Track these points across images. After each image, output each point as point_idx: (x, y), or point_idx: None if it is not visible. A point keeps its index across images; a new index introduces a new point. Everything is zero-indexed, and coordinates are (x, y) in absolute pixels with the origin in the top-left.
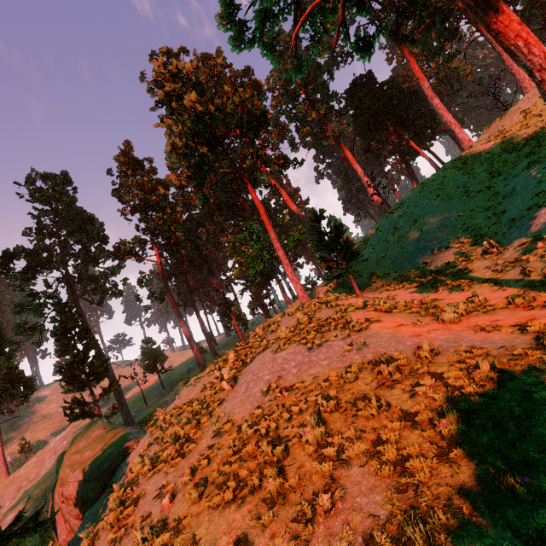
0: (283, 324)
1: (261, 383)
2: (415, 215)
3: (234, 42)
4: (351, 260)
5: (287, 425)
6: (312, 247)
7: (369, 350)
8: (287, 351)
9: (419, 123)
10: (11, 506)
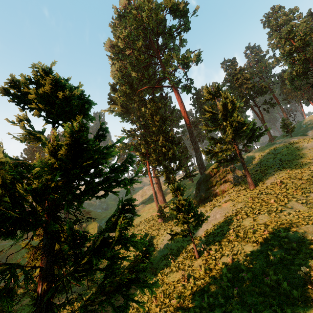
0: (276, 142)
1: (288, 141)
2: (310, 124)
3: (288, 85)
4: (291, 132)
5: (300, 141)
6: (280, 127)
7: (310, 137)
8: (292, 138)
9: (312, 91)
10: (149, 196)
